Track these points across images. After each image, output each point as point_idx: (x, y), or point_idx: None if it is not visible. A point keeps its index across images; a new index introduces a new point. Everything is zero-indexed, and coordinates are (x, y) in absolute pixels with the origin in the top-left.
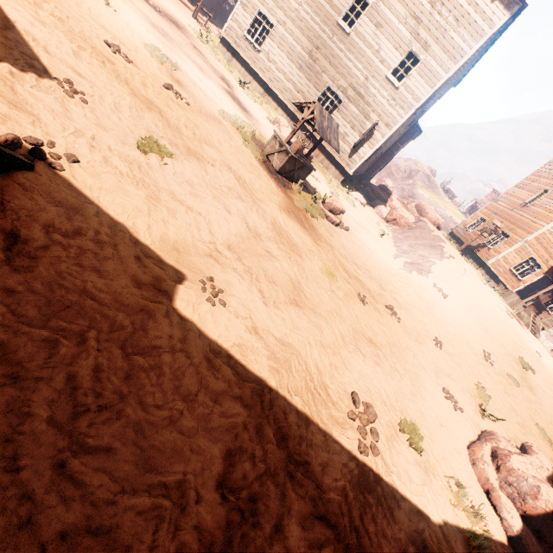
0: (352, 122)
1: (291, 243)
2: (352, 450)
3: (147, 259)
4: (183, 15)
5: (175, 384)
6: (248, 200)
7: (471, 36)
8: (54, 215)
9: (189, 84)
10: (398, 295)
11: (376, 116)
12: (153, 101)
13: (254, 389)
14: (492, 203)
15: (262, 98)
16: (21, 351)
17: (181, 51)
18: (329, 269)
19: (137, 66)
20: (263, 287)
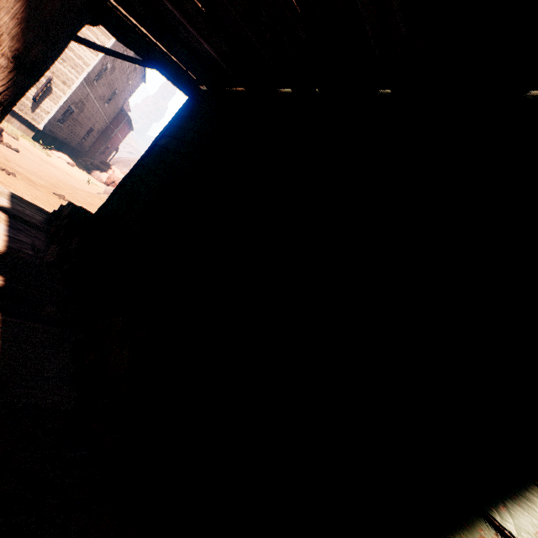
0: None
1: None
2: None
3: None
4: None
5: None
6: None
7: None
8: None
9: None
10: (80, 197)
11: (49, 72)
12: None
13: None
14: None
15: None
16: None
17: None
18: None
19: None
20: None
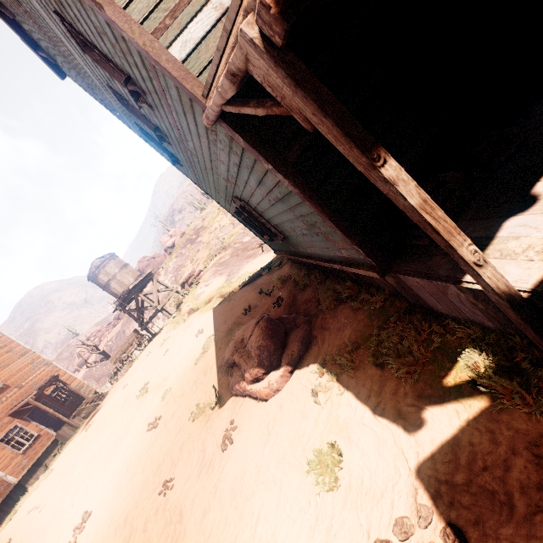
0: None
1: None
2: None
3: None
4: None
5: None
6: None
7: None
8: None
9: None
10: None
11: None
12: None
13: None
14: None
15: None
16: None
17: None
18: None
19: None
20: None
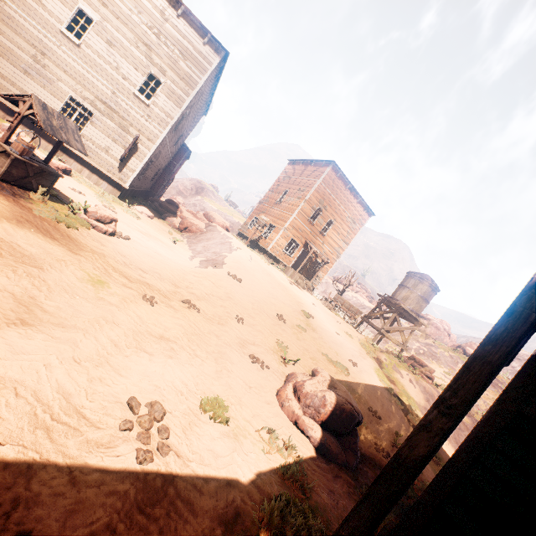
0: (111, 135)
1: (20, 254)
2: (127, 467)
3: None
4: None
5: None
6: None
7: (198, 69)
8: None
9: None
10: (196, 289)
11: (136, 130)
12: None
13: None
14: (259, 205)
15: None
16: None
17: None
18: (96, 277)
19: None
20: None
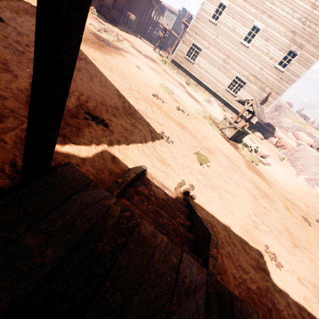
0: (253, 94)
1: (265, 193)
2: None
3: (246, 247)
4: (151, 52)
5: None
6: (237, 171)
7: None
8: None
9: (179, 99)
10: (317, 208)
11: (269, 89)
12: (181, 122)
13: None
14: None
15: (196, 87)
16: None
17: (164, 78)
18: (284, 204)
19: (165, 101)
20: (281, 240)
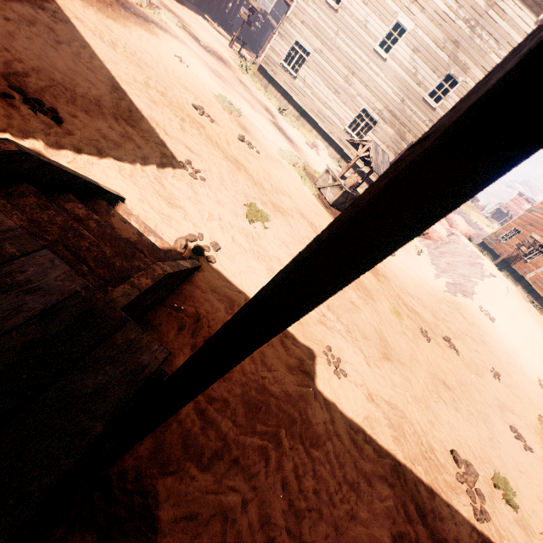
0: (386, 142)
1: (363, 286)
2: (470, 518)
3: (288, 341)
4: (223, 47)
5: (342, 473)
6: None
7: None
8: (225, 312)
9: (251, 127)
10: (450, 323)
11: (412, 136)
12: (238, 159)
13: (391, 465)
14: (527, 213)
15: (297, 122)
16: (251, 463)
17: (234, 90)
18: (394, 307)
19: (217, 122)
20: (361, 345)
